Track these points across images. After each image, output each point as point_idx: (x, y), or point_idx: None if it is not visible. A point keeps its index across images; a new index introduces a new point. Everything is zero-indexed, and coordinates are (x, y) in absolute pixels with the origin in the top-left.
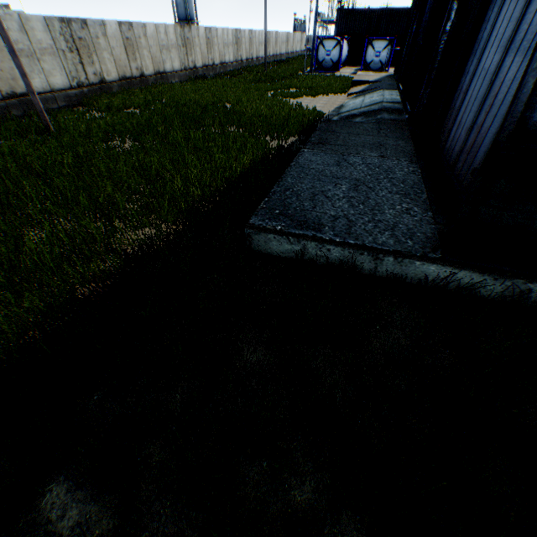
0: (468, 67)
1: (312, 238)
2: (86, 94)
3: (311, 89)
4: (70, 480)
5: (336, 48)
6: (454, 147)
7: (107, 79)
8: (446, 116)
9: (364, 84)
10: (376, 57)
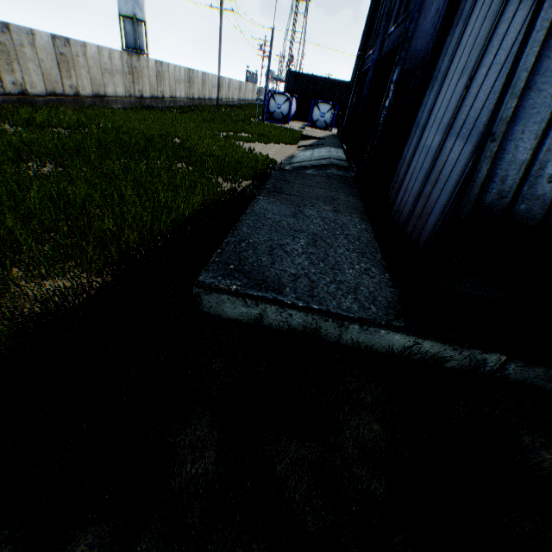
0: (410, 141)
1: (272, 302)
2: None
3: (263, 136)
4: None
5: (286, 103)
6: (402, 210)
7: (31, 91)
8: (392, 180)
9: (312, 139)
10: (321, 117)
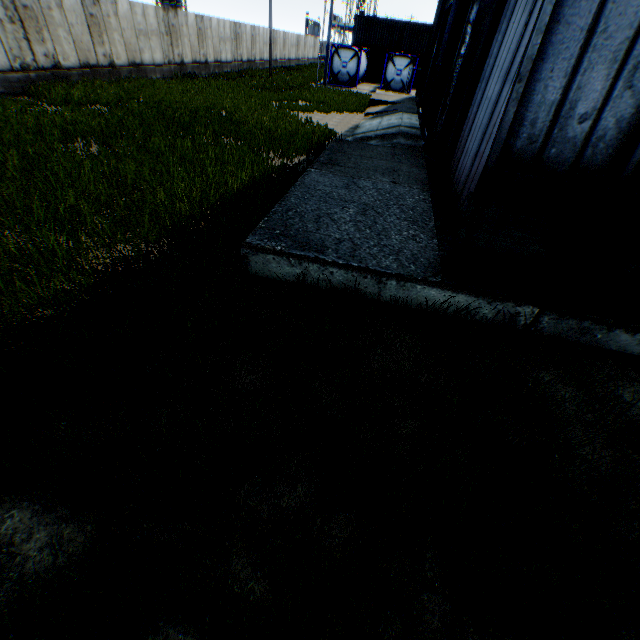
0: (477, 95)
1: (314, 260)
2: (33, 80)
3: (324, 104)
4: (35, 505)
5: (354, 60)
6: (462, 175)
7: (64, 64)
8: (457, 144)
9: (383, 104)
10: (397, 76)
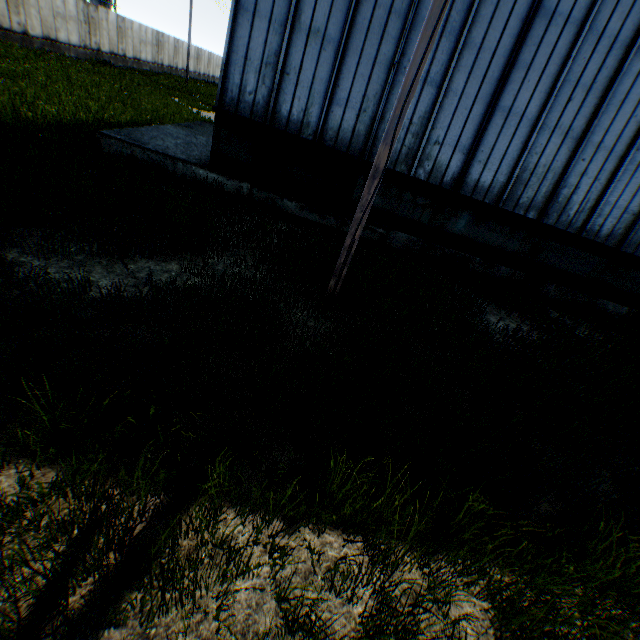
0: None
1: (138, 146)
2: None
3: None
4: None
5: None
6: None
7: None
8: None
9: None
10: None
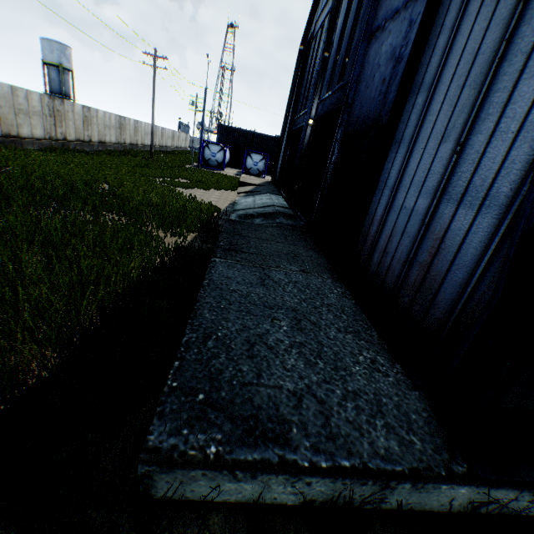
0: (377, 199)
1: (280, 469)
2: None
3: (202, 182)
4: None
5: (221, 152)
6: (385, 274)
7: None
8: (359, 237)
9: (250, 185)
10: (254, 165)
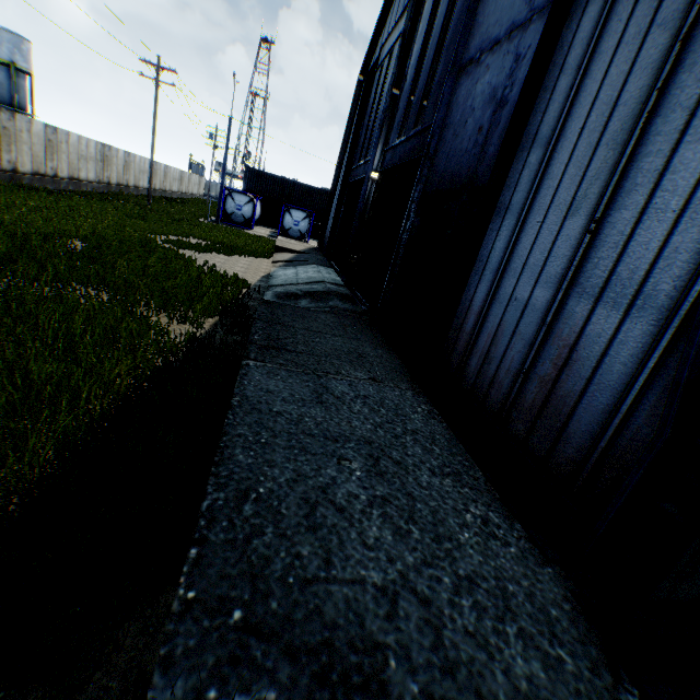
0: (474, 284)
1: None
2: None
3: (223, 244)
4: None
5: (249, 204)
6: (489, 389)
7: None
8: (448, 333)
9: (290, 251)
10: (295, 225)
